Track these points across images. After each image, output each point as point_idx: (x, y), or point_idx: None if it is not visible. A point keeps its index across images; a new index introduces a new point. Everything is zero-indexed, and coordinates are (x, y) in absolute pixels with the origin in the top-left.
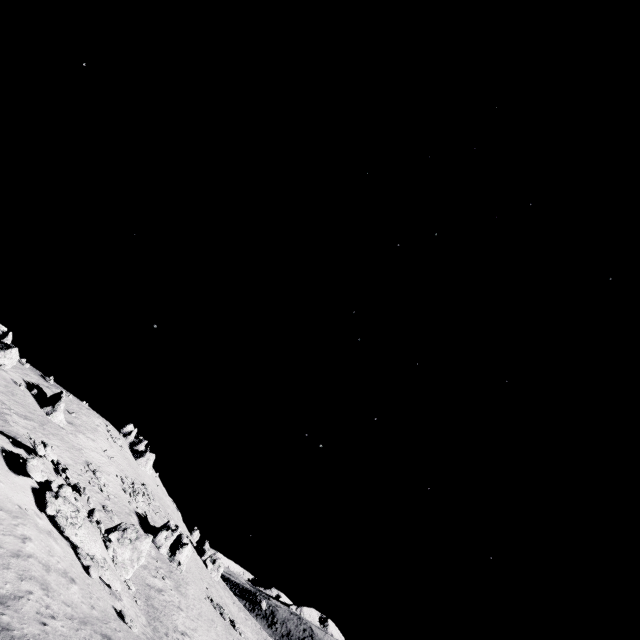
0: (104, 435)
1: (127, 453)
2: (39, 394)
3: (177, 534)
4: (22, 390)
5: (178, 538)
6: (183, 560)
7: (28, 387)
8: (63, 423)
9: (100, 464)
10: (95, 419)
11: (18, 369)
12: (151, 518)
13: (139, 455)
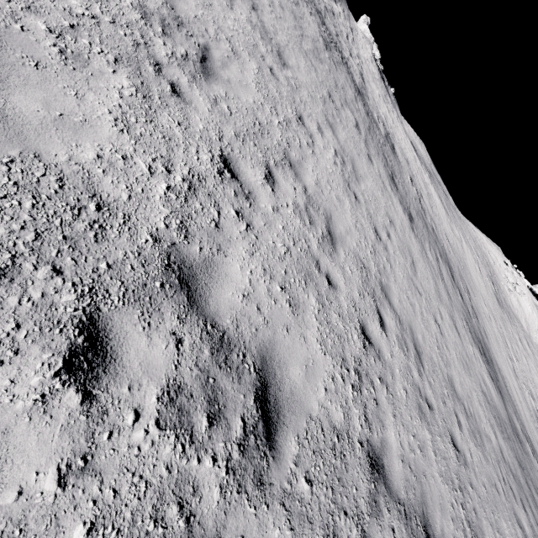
0: None
1: None
2: None
3: None
4: None
5: None
6: None
7: None
8: None
9: None
10: None
11: None
12: None
13: None
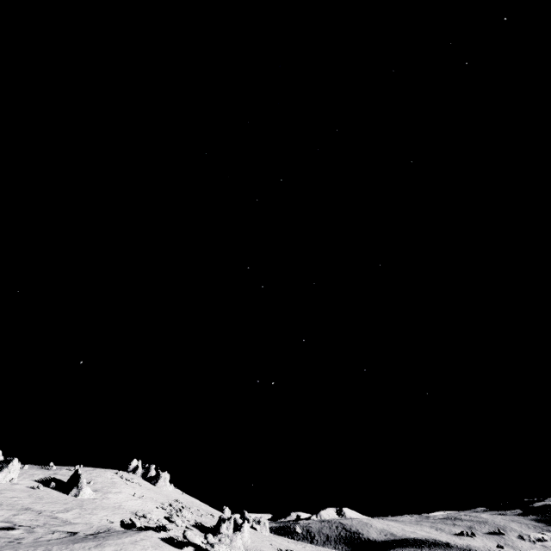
0: (122, 483)
1: (146, 485)
2: (55, 484)
3: (232, 520)
4: (42, 490)
5: (233, 523)
6: (247, 536)
7: (43, 484)
8: (92, 495)
9: (140, 507)
10: (106, 474)
11: (22, 475)
12: (202, 522)
13: (155, 480)
